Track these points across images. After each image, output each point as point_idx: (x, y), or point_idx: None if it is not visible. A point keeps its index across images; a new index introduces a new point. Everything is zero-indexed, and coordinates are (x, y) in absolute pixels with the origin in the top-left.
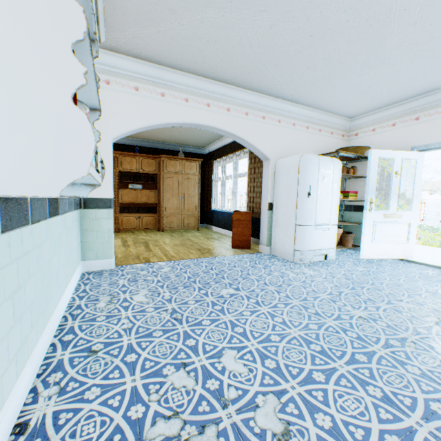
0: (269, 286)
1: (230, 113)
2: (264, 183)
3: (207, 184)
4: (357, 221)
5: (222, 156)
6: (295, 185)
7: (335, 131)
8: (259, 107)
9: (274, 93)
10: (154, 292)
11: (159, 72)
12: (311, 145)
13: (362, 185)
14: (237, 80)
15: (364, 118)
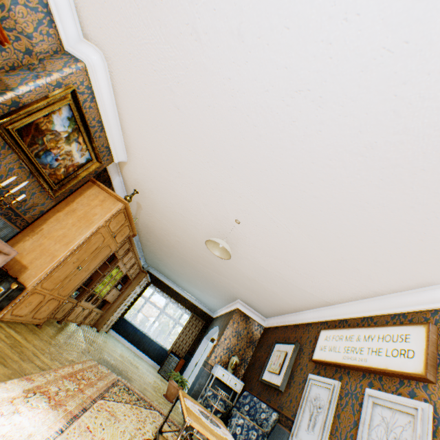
0: None
1: None
2: (200, 349)
3: None
4: None
5: (165, 292)
6: None
7: None
8: None
9: None
10: None
11: None
12: None
13: None
14: None
15: None
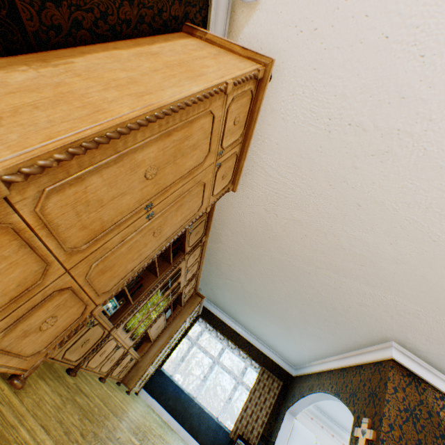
0: None
1: None
2: (282, 432)
3: None
4: None
5: (219, 331)
6: None
7: None
8: None
9: None
10: None
11: None
12: None
13: None
14: None
15: None
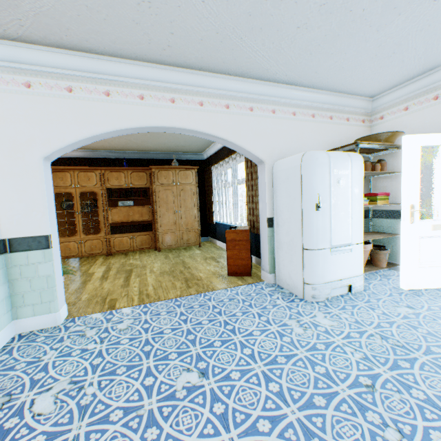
0: (257, 362)
1: (204, 108)
2: (260, 193)
3: (208, 193)
4: (391, 231)
5: (218, 161)
6: (298, 195)
7: (353, 116)
8: (243, 95)
9: (261, 74)
10: (75, 385)
11: (98, 64)
12: (320, 137)
13: (395, 184)
14: (205, 62)
15: (391, 94)
